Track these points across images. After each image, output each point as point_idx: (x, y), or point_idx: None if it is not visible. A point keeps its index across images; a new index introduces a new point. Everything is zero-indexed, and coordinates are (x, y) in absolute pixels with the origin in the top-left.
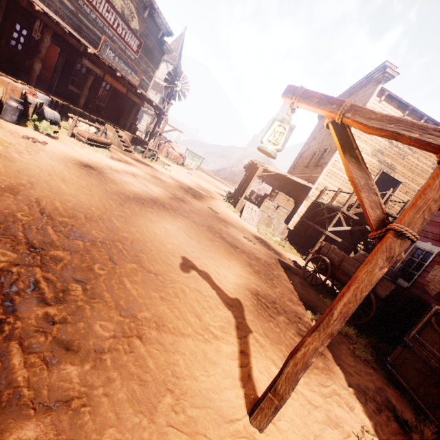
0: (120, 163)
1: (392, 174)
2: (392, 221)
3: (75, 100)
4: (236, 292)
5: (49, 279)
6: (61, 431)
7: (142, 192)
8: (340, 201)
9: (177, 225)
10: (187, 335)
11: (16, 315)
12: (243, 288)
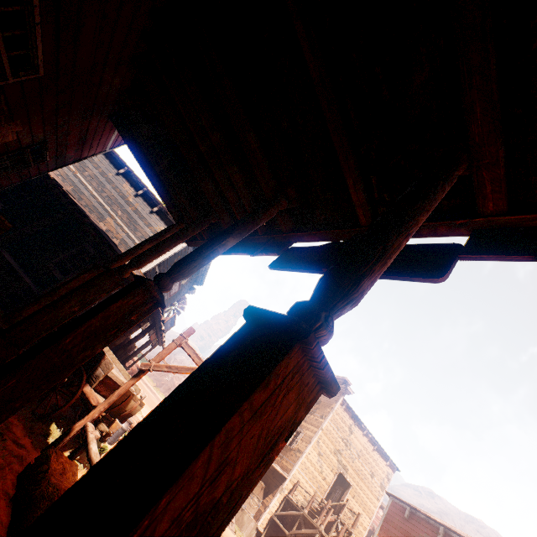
0: None
1: (346, 475)
2: (348, 534)
3: None
4: None
5: None
6: None
7: None
8: (307, 497)
9: None
10: None
11: None
12: None
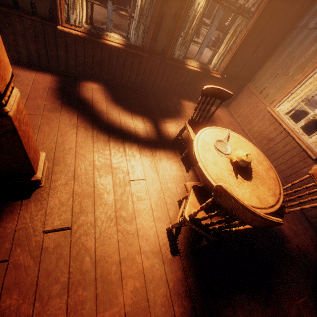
0: None
1: None
2: None
3: None
4: None
5: None
6: None
7: None
8: None
9: None
10: None
11: None
12: None
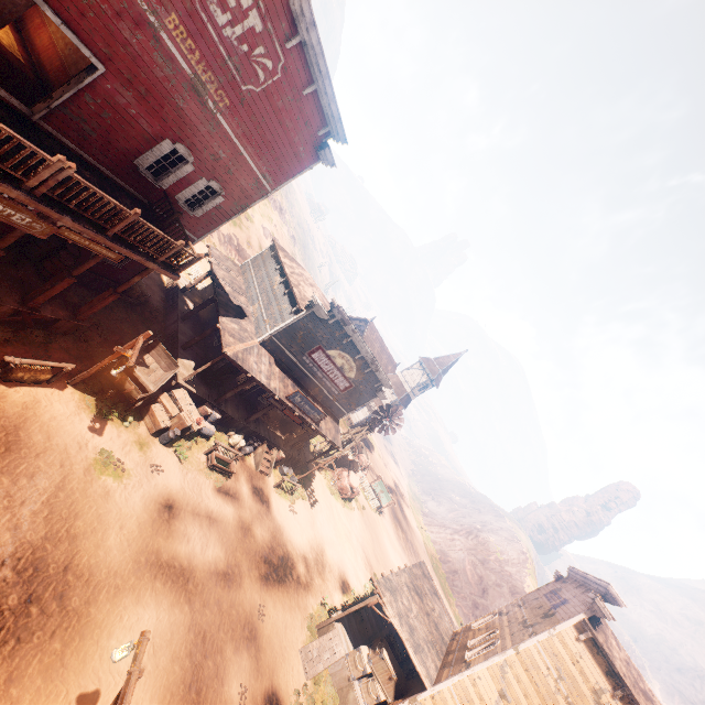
0: (219, 499)
1: None
2: None
3: (255, 408)
4: None
5: (10, 628)
6: None
7: (187, 554)
8: None
9: (159, 619)
10: None
11: None
12: None
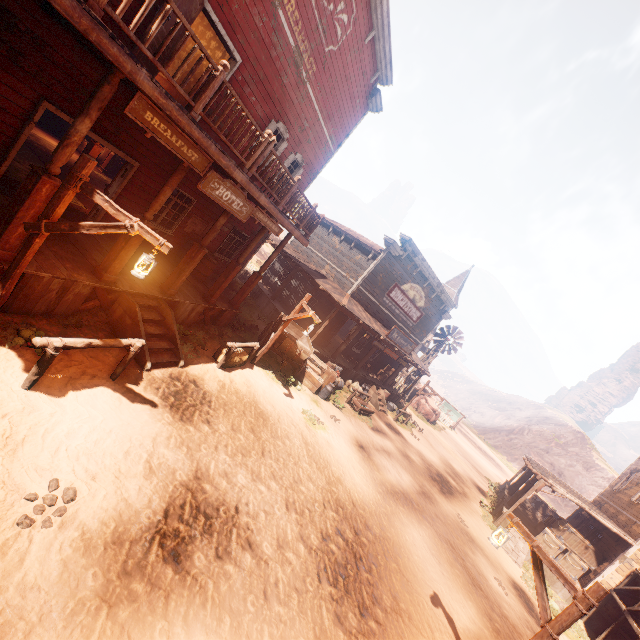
0: (378, 436)
1: None
2: None
3: (353, 359)
4: (464, 633)
5: (364, 556)
6: (380, 633)
7: (396, 481)
8: None
9: (422, 534)
10: (423, 635)
11: (360, 572)
12: (472, 635)
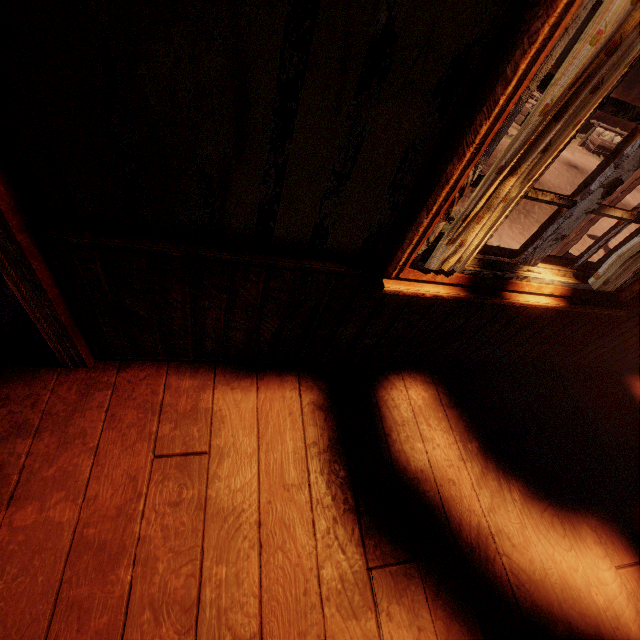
0: None
1: None
2: None
3: None
4: None
5: None
6: None
7: None
8: None
9: None
10: None
11: None
12: None
